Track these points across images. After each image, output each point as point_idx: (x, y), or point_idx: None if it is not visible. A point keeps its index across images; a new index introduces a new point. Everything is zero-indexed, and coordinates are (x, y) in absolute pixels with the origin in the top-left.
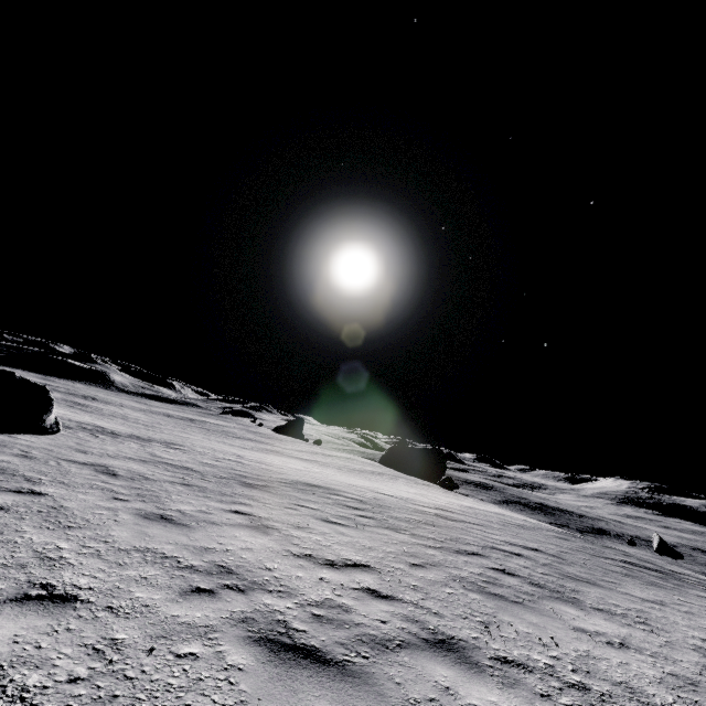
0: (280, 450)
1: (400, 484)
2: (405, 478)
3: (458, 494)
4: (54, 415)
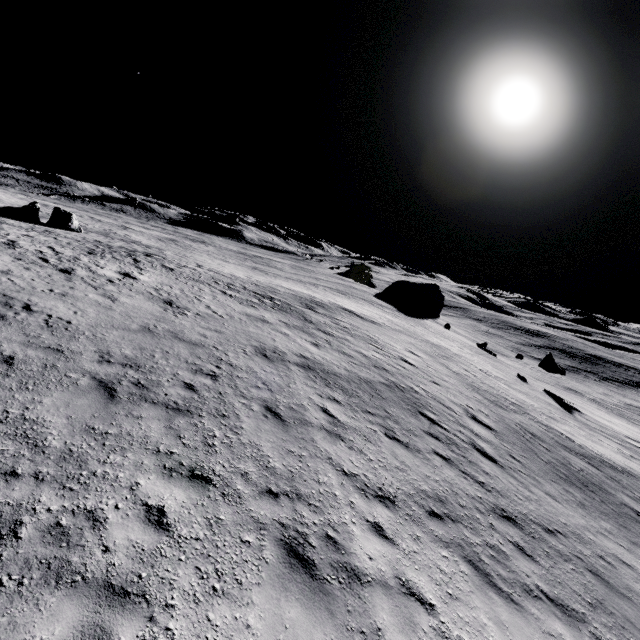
0: (268, 269)
1: (292, 283)
2: (343, 291)
3: (359, 300)
4: (78, 225)
